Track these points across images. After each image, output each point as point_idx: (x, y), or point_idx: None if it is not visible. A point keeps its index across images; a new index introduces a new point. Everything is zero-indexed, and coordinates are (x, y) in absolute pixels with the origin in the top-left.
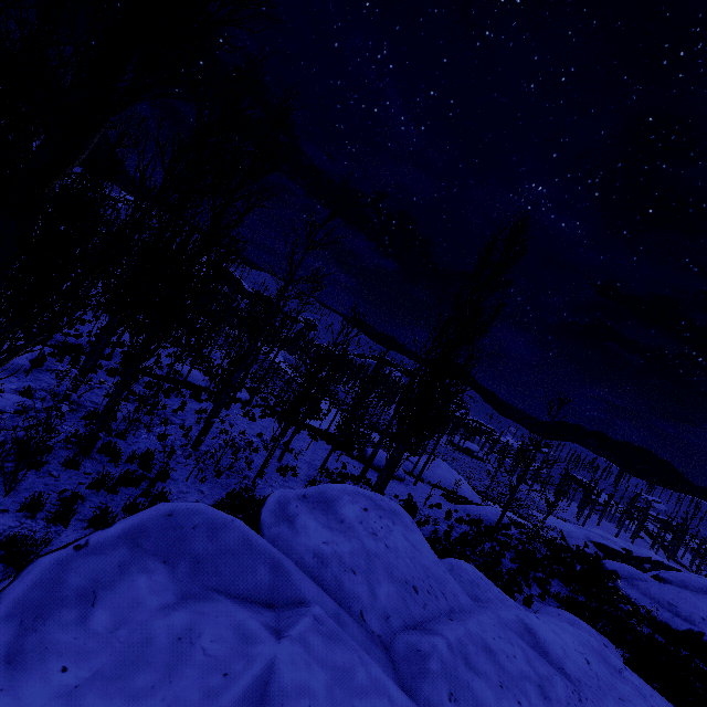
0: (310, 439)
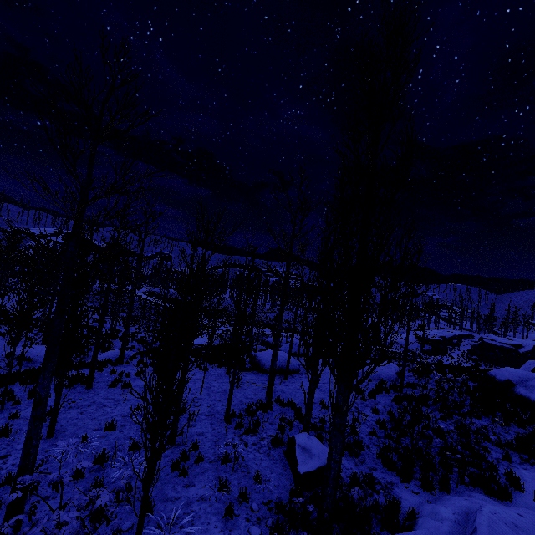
0: (200, 371)
